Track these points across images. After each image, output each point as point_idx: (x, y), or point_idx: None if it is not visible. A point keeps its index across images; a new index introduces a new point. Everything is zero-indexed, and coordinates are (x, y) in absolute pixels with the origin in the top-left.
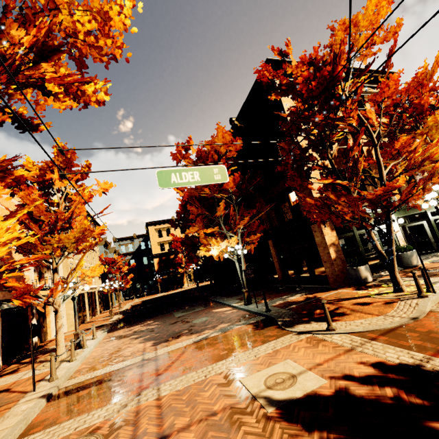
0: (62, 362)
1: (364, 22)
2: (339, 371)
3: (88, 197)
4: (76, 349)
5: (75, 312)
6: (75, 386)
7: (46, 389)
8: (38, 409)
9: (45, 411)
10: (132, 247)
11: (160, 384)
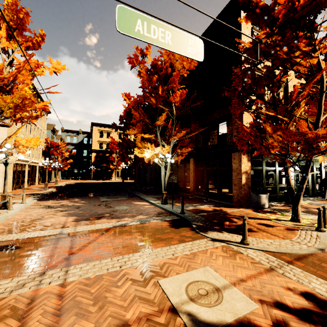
0: None
1: None
2: (268, 294)
3: (35, 65)
4: (1, 209)
5: (5, 176)
6: None
7: None
8: None
9: None
10: (76, 139)
11: (70, 265)
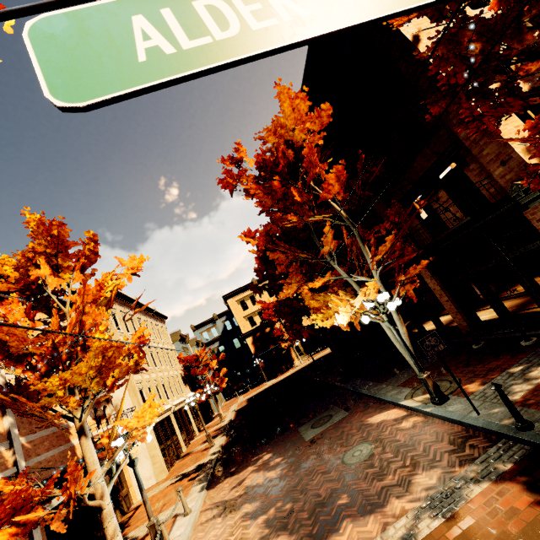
0: None
1: None
2: None
3: (97, 289)
4: None
5: (139, 486)
6: None
7: None
8: None
9: None
10: (215, 331)
11: None
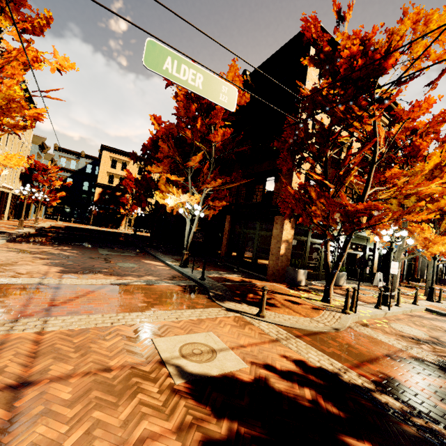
0: None
1: (435, 26)
2: (262, 359)
3: (33, 58)
4: None
5: None
6: None
7: None
8: None
9: None
10: (75, 164)
11: (50, 316)
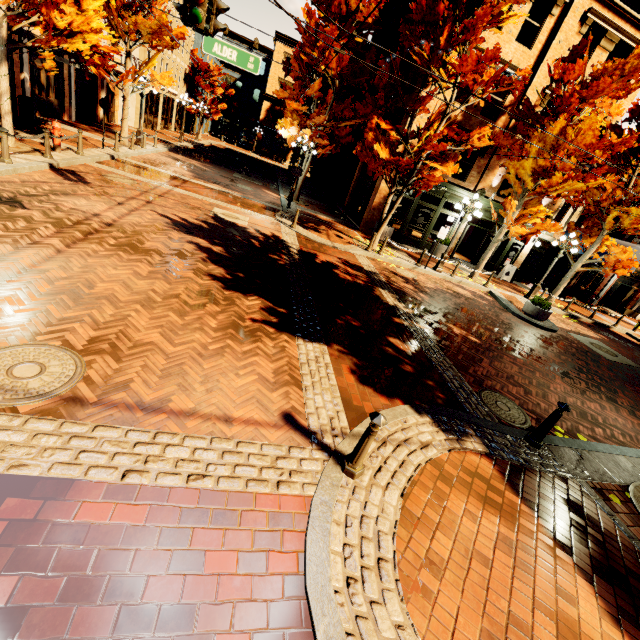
0: (124, 146)
1: None
2: (258, 228)
3: None
4: (137, 145)
5: (141, 110)
6: (130, 163)
7: (111, 153)
8: (106, 158)
9: (110, 162)
10: None
11: (177, 188)
